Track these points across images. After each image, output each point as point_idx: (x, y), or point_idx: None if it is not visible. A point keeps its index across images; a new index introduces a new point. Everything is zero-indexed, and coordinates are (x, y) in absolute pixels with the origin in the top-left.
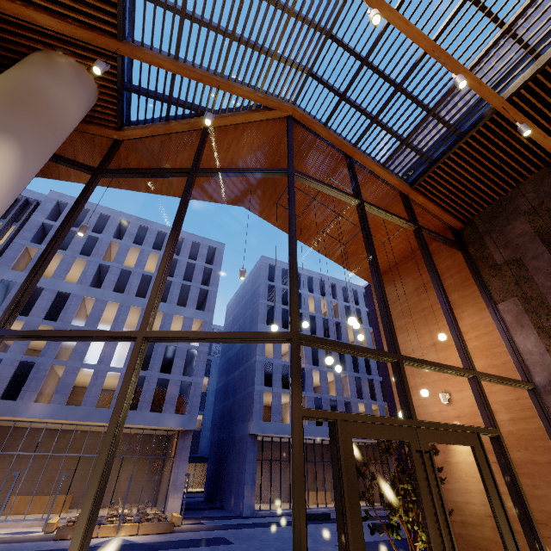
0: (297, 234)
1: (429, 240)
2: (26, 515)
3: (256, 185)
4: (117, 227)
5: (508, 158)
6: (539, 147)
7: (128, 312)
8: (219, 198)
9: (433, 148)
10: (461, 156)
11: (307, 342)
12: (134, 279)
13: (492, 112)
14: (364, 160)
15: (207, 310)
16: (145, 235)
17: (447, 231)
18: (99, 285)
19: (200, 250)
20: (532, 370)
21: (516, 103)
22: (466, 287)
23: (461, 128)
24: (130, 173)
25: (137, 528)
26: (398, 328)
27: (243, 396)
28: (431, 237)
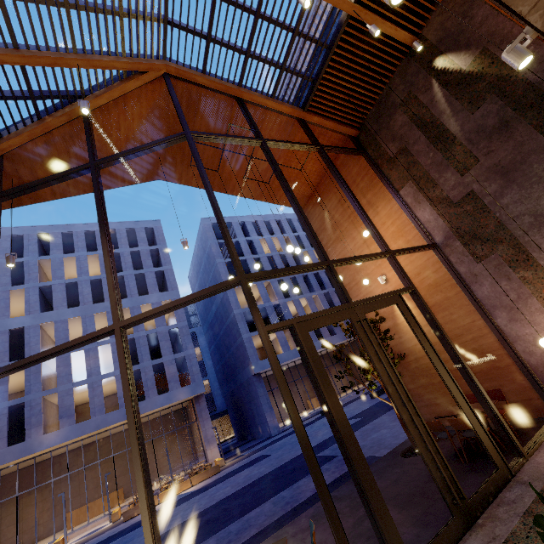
0: (222, 188)
1: (336, 154)
2: (88, 520)
3: (162, 154)
4: (38, 244)
5: (374, 58)
6: (395, 40)
7: (94, 321)
8: (132, 179)
9: (310, 66)
10: (335, 67)
11: (253, 278)
12: (84, 288)
13: (346, 17)
14: (254, 98)
15: (171, 289)
16: (72, 241)
17: (348, 140)
18: (50, 308)
19: (137, 236)
20: (433, 234)
21: (364, 3)
22: (374, 186)
23: (327, 40)
24: (29, 188)
25: (190, 482)
26: (335, 239)
27: (235, 348)
28: (334, 152)
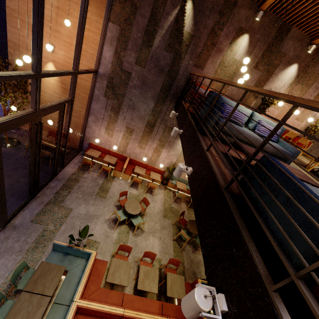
0: None
1: None
2: None
3: None
4: None
5: None
6: None
7: None
8: None
9: None
10: None
11: None
12: None
13: None
14: None
15: None
16: None
17: None
18: None
19: None
20: (101, 66)
21: None
22: None
23: None
24: None
25: None
26: None
27: None
28: None
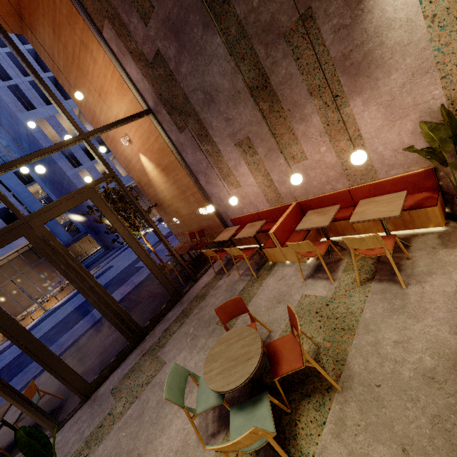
0: None
1: None
2: None
3: None
4: None
5: None
6: None
7: None
8: None
9: None
10: None
11: None
12: None
13: None
14: None
15: None
16: None
17: None
18: None
19: None
20: (145, 97)
21: None
22: (77, 17)
23: None
24: None
25: (55, 299)
26: (74, 87)
27: (67, 185)
28: None
